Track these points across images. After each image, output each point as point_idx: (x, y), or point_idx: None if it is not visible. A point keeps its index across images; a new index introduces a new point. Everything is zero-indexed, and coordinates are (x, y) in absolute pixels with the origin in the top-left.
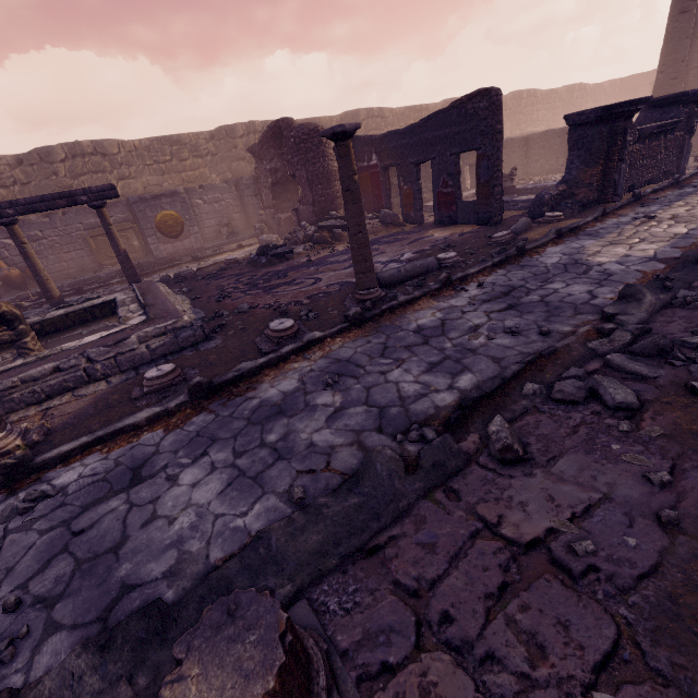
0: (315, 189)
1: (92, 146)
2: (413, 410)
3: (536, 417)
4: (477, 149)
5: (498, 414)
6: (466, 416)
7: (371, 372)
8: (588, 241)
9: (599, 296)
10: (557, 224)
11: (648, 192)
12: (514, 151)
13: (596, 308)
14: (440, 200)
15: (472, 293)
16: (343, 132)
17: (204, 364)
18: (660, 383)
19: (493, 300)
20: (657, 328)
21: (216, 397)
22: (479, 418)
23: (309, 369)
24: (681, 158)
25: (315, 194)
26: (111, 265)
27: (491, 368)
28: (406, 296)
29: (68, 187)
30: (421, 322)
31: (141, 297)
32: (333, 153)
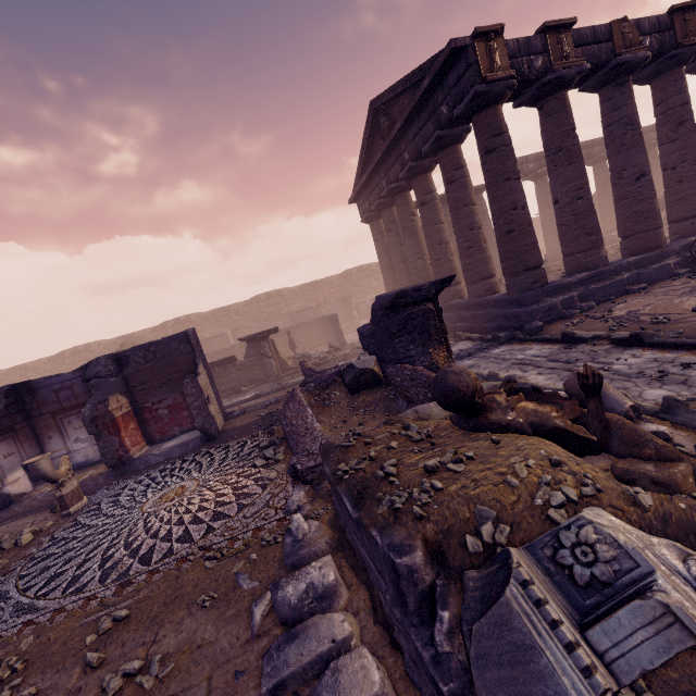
0: None
1: (84, 348)
2: None
3: None
4: None
5: None
6: None
7: None
8: None
9: None
10: None
11: None
12: (308, 329)
13: None
14: None
15: None
16: None
17: None
18: None
19: None
20: None
21: None
22: None
23: None
24: (266, 370)
25: None
26: None
27: None
28: None
29: (70, 370)
30: None
31: None
32: None
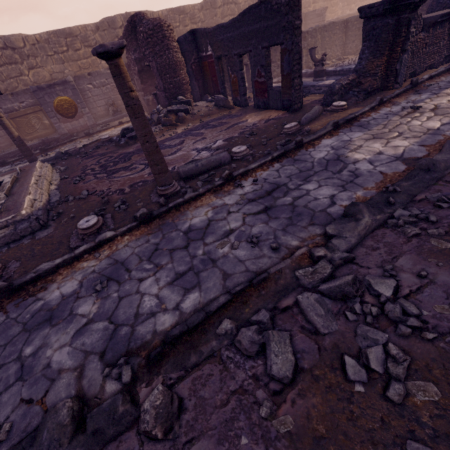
0: (164, 78)
1: (2, 41)
2: (137, 333)
3: (212, 367)
4: (280, 44)
5: (159, 384)
6: (165, 352)
7: (132, 278)
8: (357, 133)
9: (337, 202)
10: (340, 113)
11: (425, 78)
12: (335, 33)
13: (328, 218)
14: (256, 88)
15: (245, 190)
16: (105, 52)
17: (28, 256)
18: (325, 343)
19: (257, 199)
20: (360, 256)
21: (16, 296)
22: (173, 357)
23: (92, 269)
24: None
25: (165, 82)
26: (31, 139)
27: (216, 286)
28: (191, 193)
29: None
30: (194, 221)
31: (10, 184)
32: (176, 45)
